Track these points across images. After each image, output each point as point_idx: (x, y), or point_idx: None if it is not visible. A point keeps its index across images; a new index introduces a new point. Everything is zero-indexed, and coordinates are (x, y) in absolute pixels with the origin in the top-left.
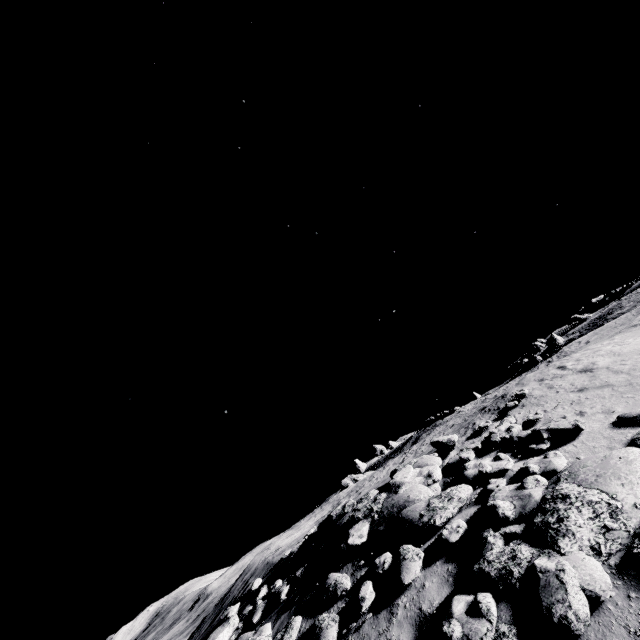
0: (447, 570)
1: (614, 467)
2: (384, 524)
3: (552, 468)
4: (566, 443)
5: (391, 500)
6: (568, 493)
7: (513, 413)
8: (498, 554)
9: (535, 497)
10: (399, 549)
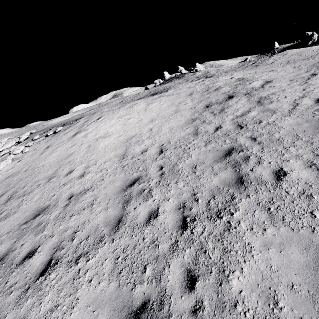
0: None
1: None
2: None
3: None
4: None
5: None
6: None
7: (48, 137)
8: None
9: None
10: None
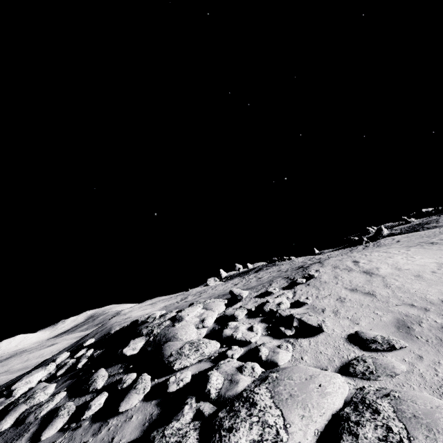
0: (152, 413)
1: (308, 393)
2: (152, 347)
3: (275, 360)
4: (306, 336)
5: (167, 330)
6: (257, 402)
7: (298, 288)
8: (174, 431)
9: (239, 387)
10: (140, 376)
